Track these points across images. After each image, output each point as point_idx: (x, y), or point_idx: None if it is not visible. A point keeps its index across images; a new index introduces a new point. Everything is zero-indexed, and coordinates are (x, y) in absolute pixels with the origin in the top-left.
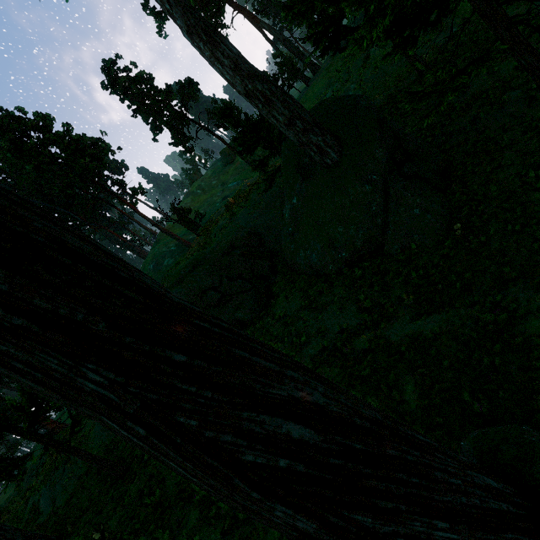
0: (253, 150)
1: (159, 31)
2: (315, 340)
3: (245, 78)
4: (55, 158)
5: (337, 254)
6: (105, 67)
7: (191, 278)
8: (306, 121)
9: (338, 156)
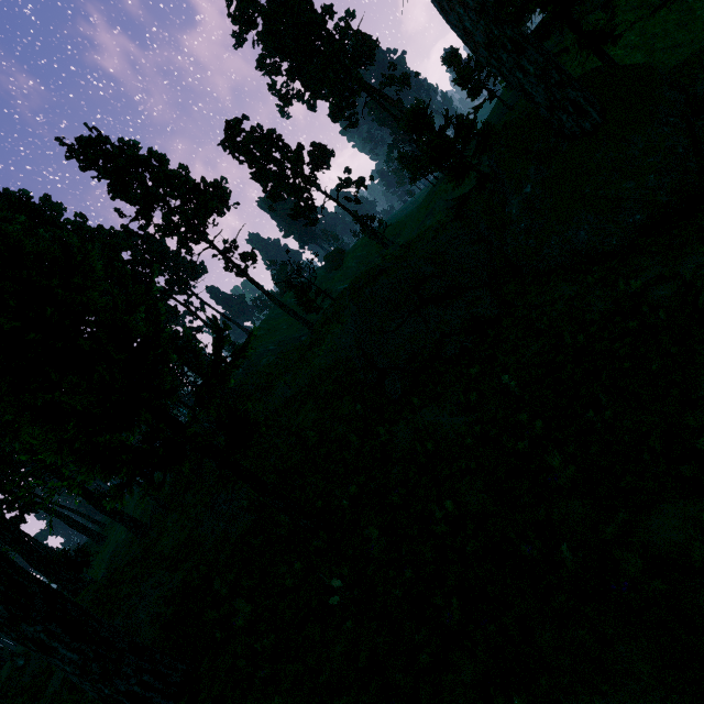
0: (445, 162)
1: (283, 111)
2: (659, 285)
3: (490, 23)
4: (164, 198)
5: (627, 218)
6: (230, 124)
7: (403, 264)
8: (563, 73)
9: (601, 117)
